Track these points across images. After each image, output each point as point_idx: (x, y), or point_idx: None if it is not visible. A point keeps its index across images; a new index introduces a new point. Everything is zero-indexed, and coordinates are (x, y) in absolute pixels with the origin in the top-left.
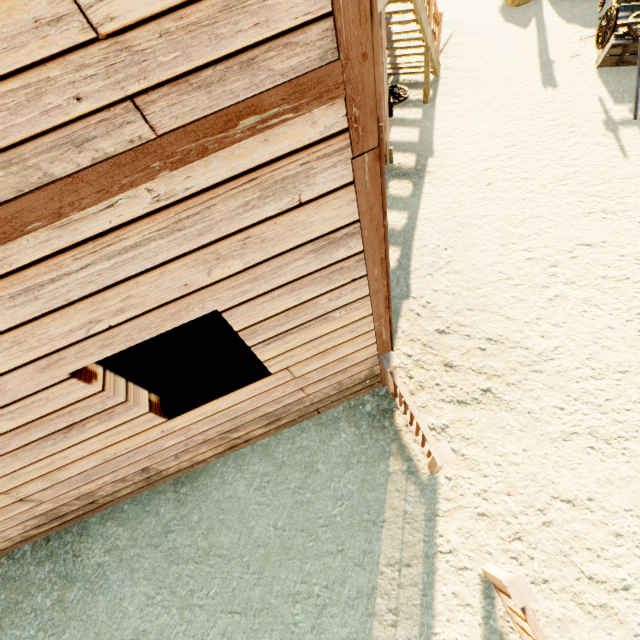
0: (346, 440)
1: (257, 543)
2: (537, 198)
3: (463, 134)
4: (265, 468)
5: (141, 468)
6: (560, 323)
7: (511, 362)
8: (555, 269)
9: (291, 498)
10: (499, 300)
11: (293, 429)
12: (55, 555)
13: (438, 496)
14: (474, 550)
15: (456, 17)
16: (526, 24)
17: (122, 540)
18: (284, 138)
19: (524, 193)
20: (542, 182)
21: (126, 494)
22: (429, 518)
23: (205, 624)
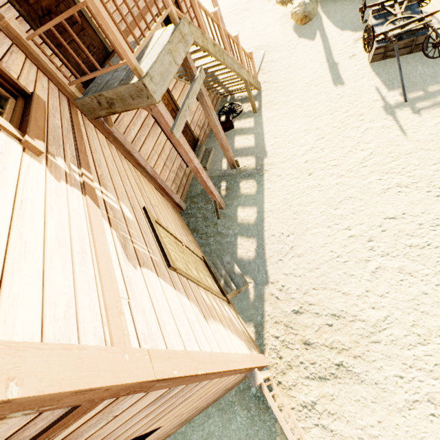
0: (241, 423)
1: None
2: (347, 181)
3: (285, 134)
4: None
5: None
6: (384, 293)
7: (354, 335)
8: (371, 243)
9: None
10: (334, 277)
11: (202, 416)
12: None
13: None
14: None
15: (265, 40)
16: (313, 37)
17: None
18: (71, 426)
19: (336, 178)
20: (348, 166)
21: None
22: None
23: None
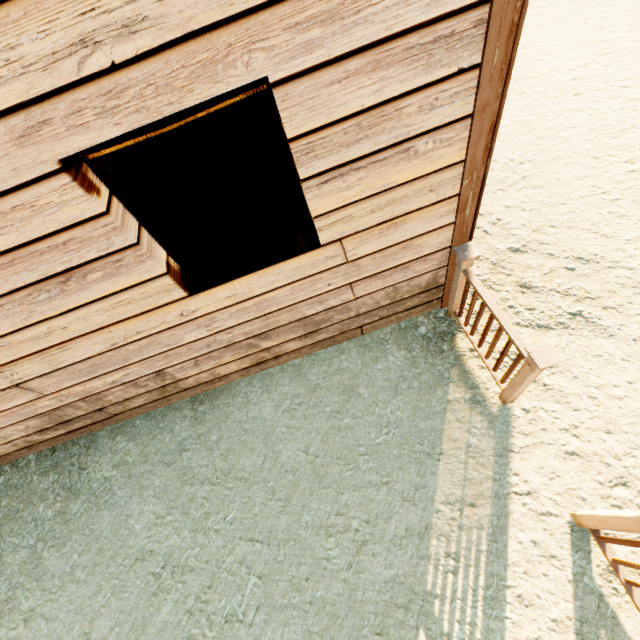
0: (394, 364)
1: (284, 468)
2: None
3: (543, 45)
4: (296, 390)
5: (155, 370)
6: None
7: (609, 283)
8: None
9: (326, 423)
10: (592, 216)
11: (330, 350)
12: (60, 466)
13: (512, 429)
14: (561, 494)
15: None
16: None
17: (132, 456)
18: None
19: (624, 102)
20: None
21: (138, 406)
22: (500, 453)
23: (220, 550)
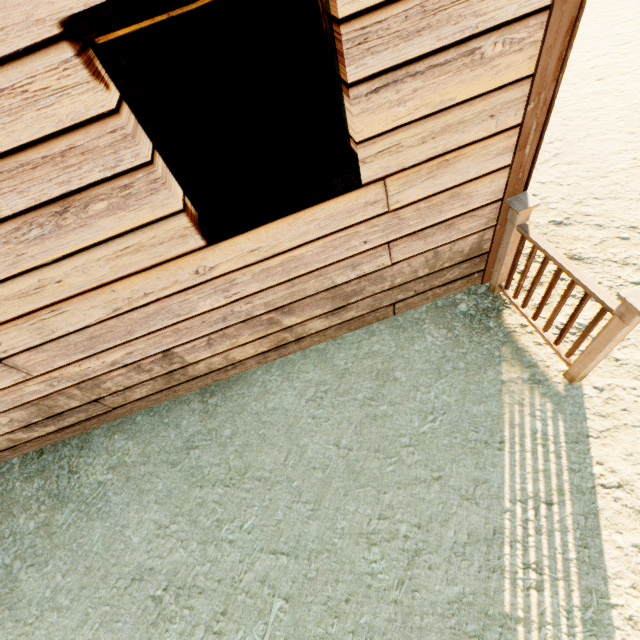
0: (434, 344)
1: (312, 465)
2: None
3: None
4: (321, 376)
5: (162, 349)
6: None
7: None
8: None
9: (359, 411)
10: (638, 186)
11: (358, 333)
12: (47, 470)
13: (585, 411)
14: None
15: None
16: None
17: (131, 456)
18: None
19: None
20: None
21: (140, 398)
22: (575, 439)
23: (236, 566)
